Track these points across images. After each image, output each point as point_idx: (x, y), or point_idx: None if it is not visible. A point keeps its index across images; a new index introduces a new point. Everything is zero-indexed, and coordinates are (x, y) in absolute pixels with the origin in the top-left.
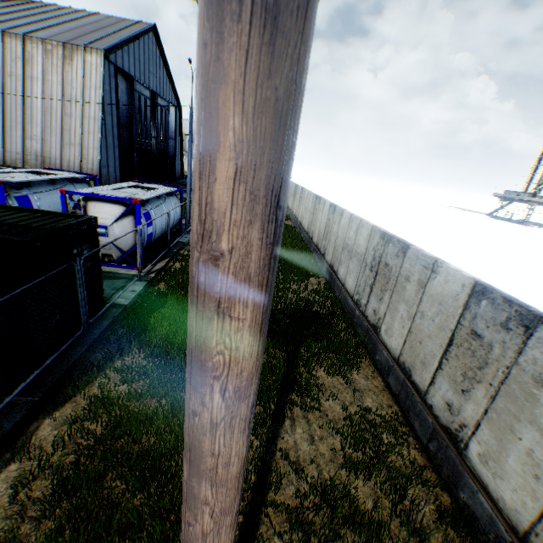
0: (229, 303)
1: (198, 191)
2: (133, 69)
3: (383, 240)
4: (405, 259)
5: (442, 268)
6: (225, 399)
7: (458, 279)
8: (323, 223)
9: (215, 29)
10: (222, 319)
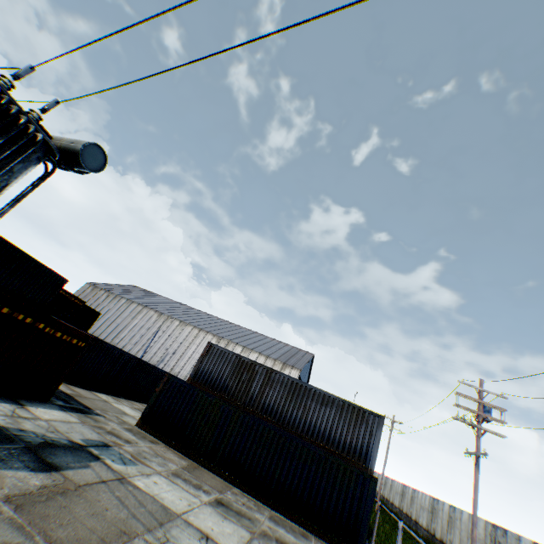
0: (477, 480)
1: (474, 474)
2: (302, 375)
3: (492, 526)
4: (506, 535)
5: (521, 536)
6: (476, 487)
7: (527, 540)
8: (445, 519)
9: (475, 468)
10: (476, 481)
